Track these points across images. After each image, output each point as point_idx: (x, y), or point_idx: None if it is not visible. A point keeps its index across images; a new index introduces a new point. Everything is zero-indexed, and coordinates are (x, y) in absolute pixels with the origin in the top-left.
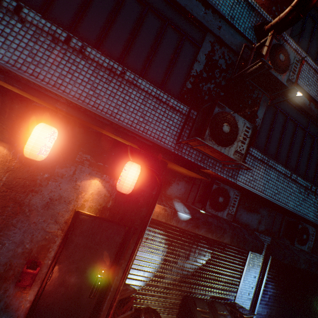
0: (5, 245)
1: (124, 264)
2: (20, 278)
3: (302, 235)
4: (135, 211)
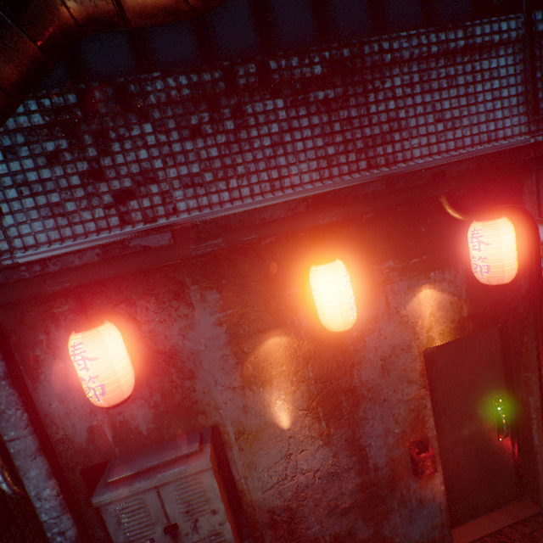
0: (371, 445)
1: (533, 376)
2: (420, 469)
3: None
4: (509, 294)
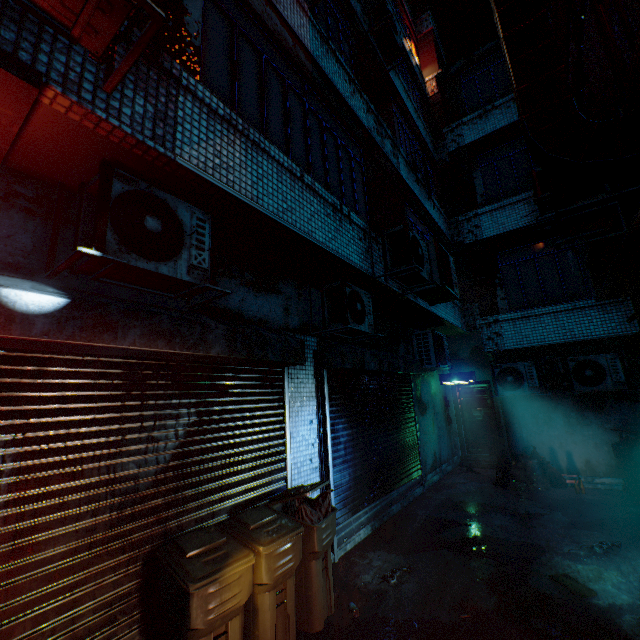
0: None
1: None
2: None
3: (355, 305)
4: None
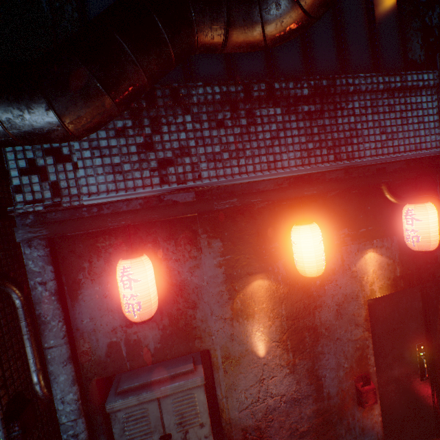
0: (326, 376)
1: None
2: (364, 400)
3: None
4: (428, 261)
